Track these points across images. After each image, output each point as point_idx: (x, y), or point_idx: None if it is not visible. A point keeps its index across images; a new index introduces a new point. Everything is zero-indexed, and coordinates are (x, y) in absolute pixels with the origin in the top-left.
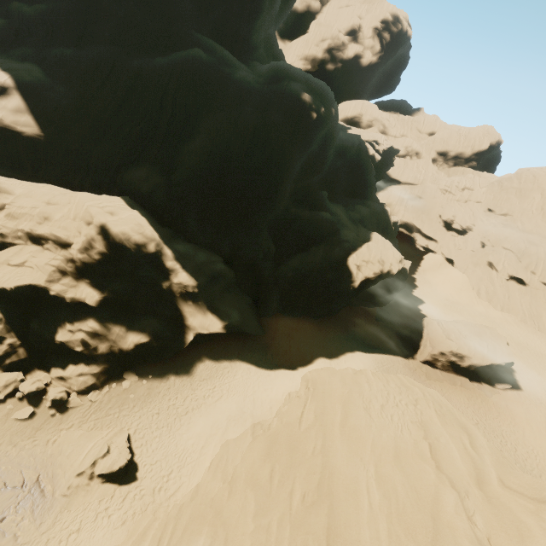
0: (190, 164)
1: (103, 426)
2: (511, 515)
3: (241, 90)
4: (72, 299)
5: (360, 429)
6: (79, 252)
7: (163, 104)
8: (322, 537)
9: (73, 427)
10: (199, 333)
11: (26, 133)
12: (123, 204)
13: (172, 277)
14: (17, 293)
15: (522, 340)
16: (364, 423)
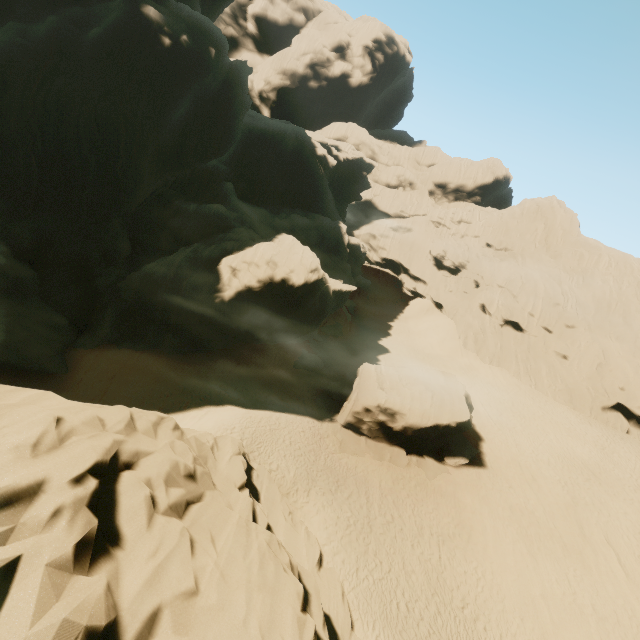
0: None
1: None
2: None
3: None
4: None
5: None
6: None
7: None
8: None
9: None
10: None
11: None
12: None
13: None
14: None
15: (507, 399)
16: None
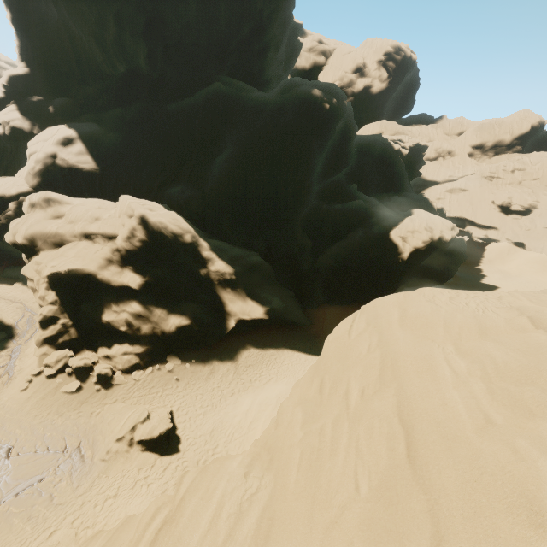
0: (219, 171)
1: (146, 403)
2: None
3: (257, 104)
4: (117, 282)
5: (425, 315)
6: (123, 241)
7: (193, 132)
8: (391, 416)
9: (117, 402)
10: (240, 319)
11: (86, 168)
12: (161, 207)
13: (209, 265)
14: (70, 277)
15: None
16: (429, 310)
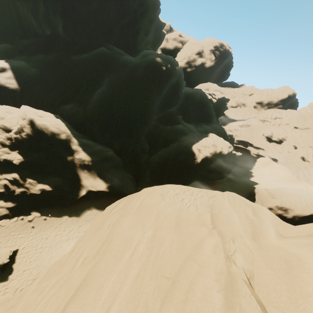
0: (95, 98)
1: (2, 242)
2: (280, 252)
3: (124, 62)
4: (4, 159)
5: (150, 205)
6: (15, 134)
7: (85, 74)
8: (73, 288)
9: None
10: (89, 190)
11: (11, 87)
12: (52, 116)
13: (75, 155)
14: None
15: None
16: (155, 201)
